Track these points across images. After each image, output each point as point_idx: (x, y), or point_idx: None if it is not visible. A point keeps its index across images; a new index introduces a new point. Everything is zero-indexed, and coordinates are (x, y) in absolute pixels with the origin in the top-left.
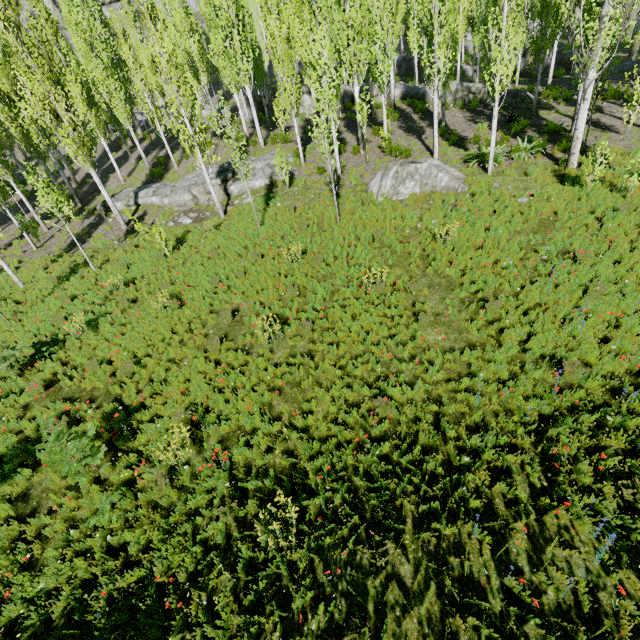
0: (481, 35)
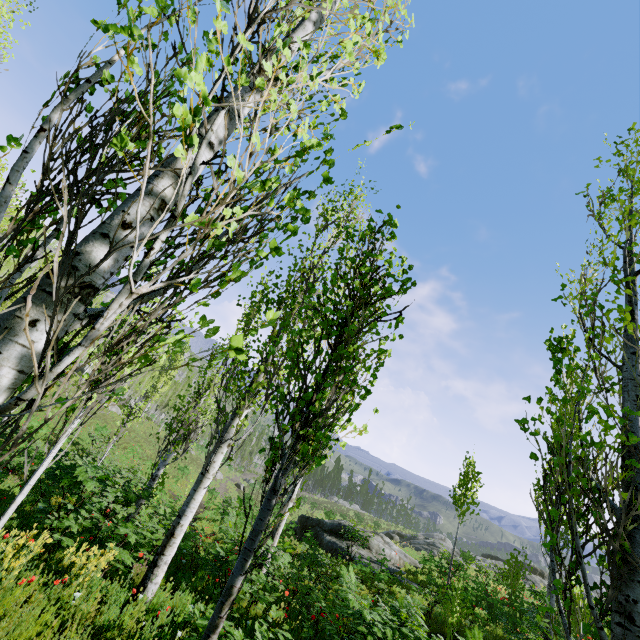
0: None
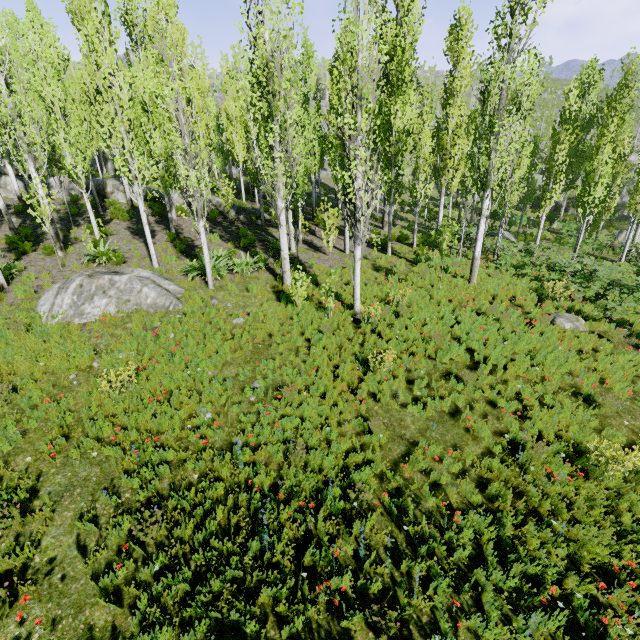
0: (221, 159)
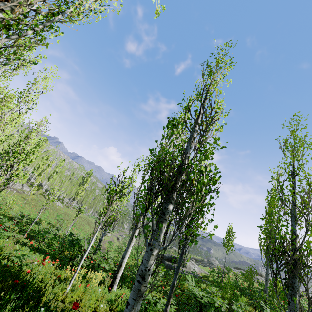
0: None
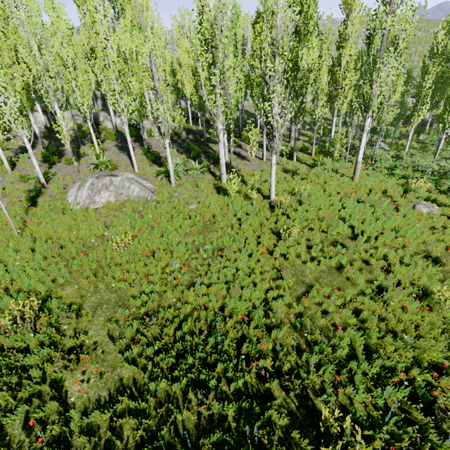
0: (174, 95)
